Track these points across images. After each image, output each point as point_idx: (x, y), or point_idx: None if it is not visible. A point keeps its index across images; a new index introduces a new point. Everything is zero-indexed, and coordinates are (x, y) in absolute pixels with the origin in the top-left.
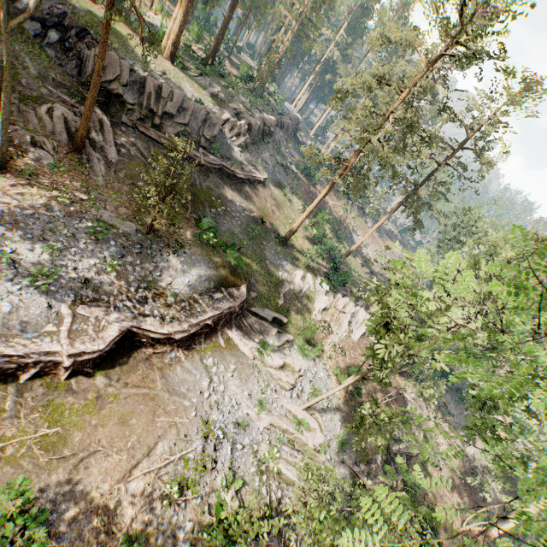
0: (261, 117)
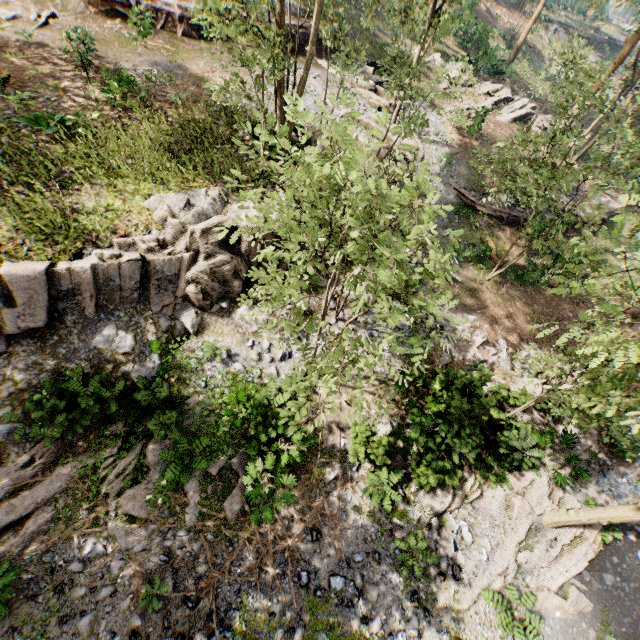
0: None
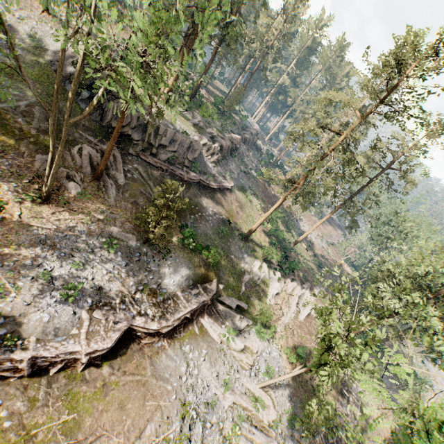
0: (230, 137)
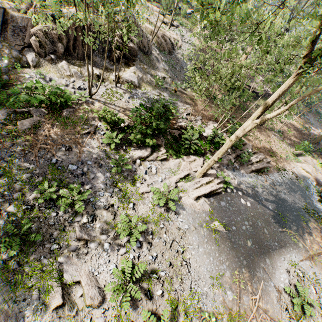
0: None
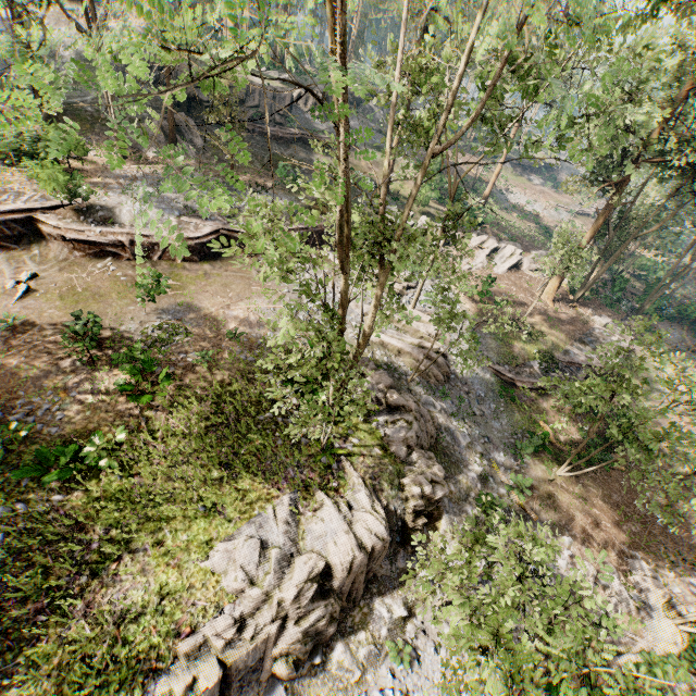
0: None
